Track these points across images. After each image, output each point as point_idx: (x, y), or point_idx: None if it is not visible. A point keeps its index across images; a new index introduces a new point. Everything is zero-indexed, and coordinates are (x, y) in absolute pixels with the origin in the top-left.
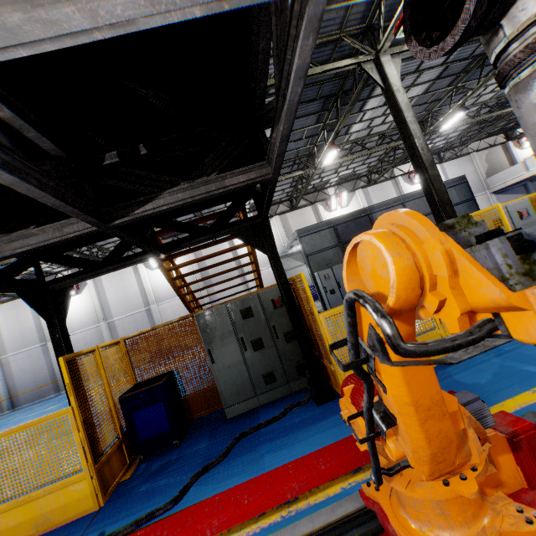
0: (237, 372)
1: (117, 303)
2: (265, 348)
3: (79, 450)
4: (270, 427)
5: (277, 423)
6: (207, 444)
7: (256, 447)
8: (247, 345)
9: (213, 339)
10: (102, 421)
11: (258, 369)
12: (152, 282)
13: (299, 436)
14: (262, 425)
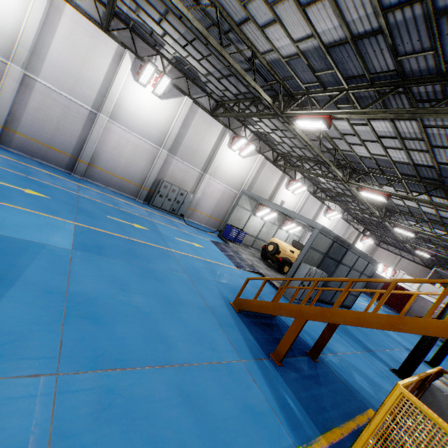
0: None
1: (60, 66)
2: None
3: None
4: None
5: None
6: None
7: None
8: None
9: None
10: None
11: None
12: (124, 92)
13: None
14: None
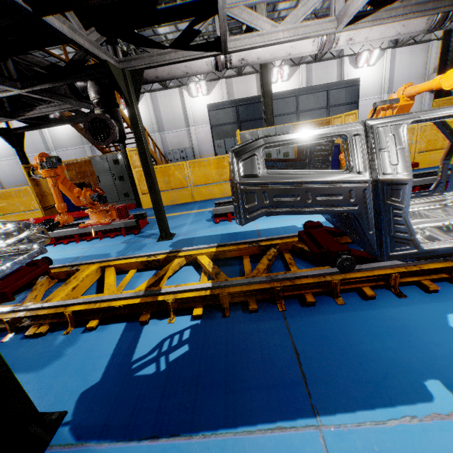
0: (111, 189)
1: None
2: (125, 181)
3: (36, 202)
4: None
5: None
6: None
7: None
8: (116, 177)
9: (99, 171)
10: (48, 195)
11: (121, 190)
12: None
13: None
14: None
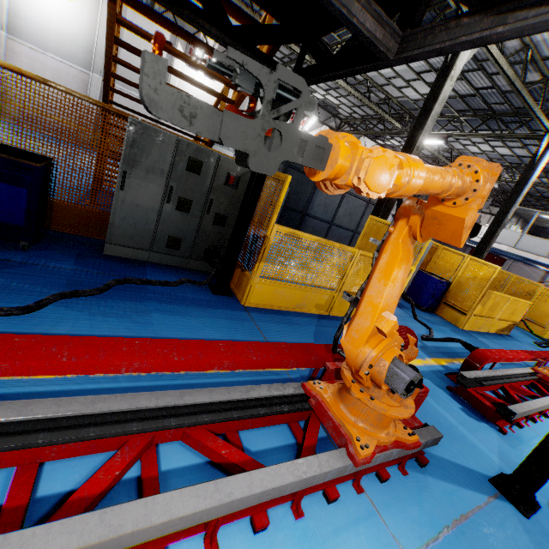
0: (144, 217)
1: None
2: (189, 215)
3: None
4: (159, 288)
5: (168, 288)
6: (73, 267)
7: (142, 300)
8: (173, 198)
9: (137, 164)
10: None
11: (168, 228)
12: None
13: (192, 312)
14: (152, 283)
